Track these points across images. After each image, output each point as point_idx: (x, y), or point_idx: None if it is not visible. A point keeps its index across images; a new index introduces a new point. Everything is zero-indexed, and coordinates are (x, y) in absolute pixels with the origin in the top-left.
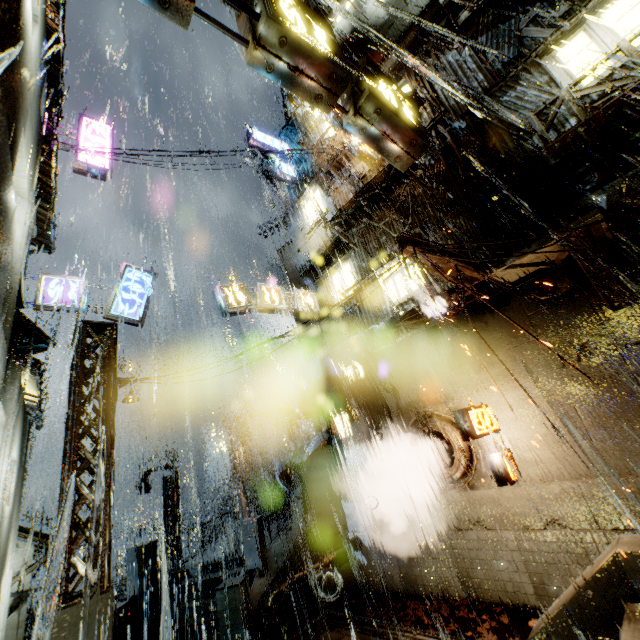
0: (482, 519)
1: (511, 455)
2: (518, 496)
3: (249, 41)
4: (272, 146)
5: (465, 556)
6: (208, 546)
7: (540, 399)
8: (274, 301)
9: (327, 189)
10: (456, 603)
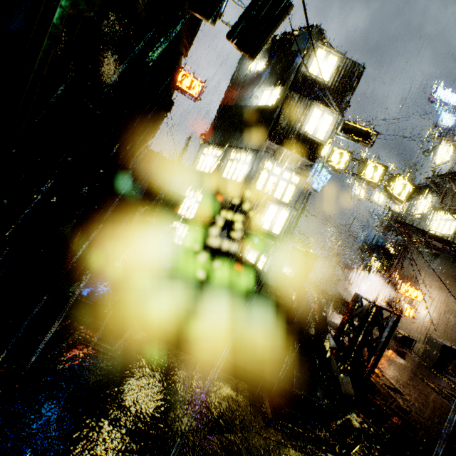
0: None
1: (415, 311)
2: (408, 324)
3: (355, 176)
4: (446, 101)
5: None
6: None
7: (444, 304)
8: (379, 200)
9: None
10: None
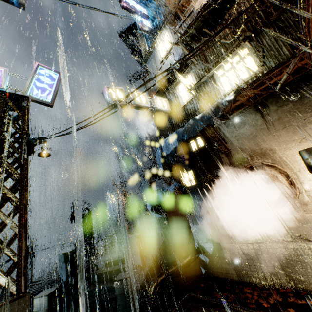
0: (304, 234)
1: None
2: None
3: None
4: (136, 7)
5: (288, 259)
6: (108, 250)
7: None
8: (142, 101)
9: (173, 29)
10: (282, 290)
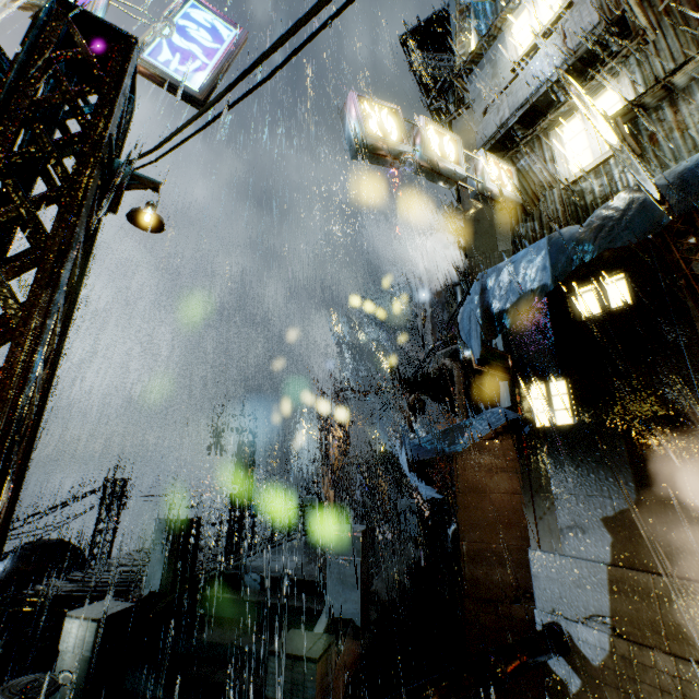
0: None
1: None
2: None
3: None
4: None
5: None
6: (278, 543)
7: None
8: (445, 155)
9: None
10: None
